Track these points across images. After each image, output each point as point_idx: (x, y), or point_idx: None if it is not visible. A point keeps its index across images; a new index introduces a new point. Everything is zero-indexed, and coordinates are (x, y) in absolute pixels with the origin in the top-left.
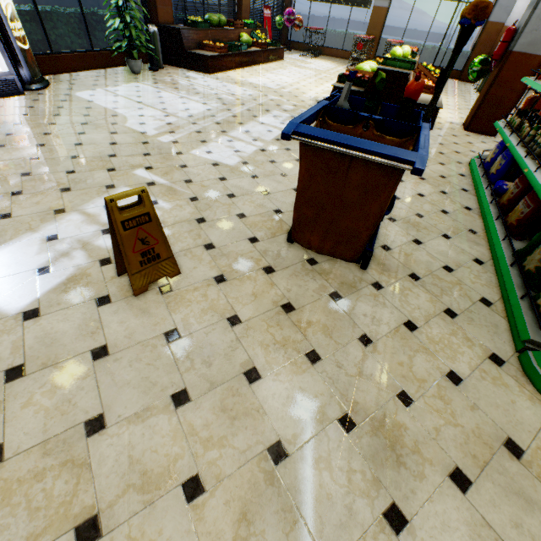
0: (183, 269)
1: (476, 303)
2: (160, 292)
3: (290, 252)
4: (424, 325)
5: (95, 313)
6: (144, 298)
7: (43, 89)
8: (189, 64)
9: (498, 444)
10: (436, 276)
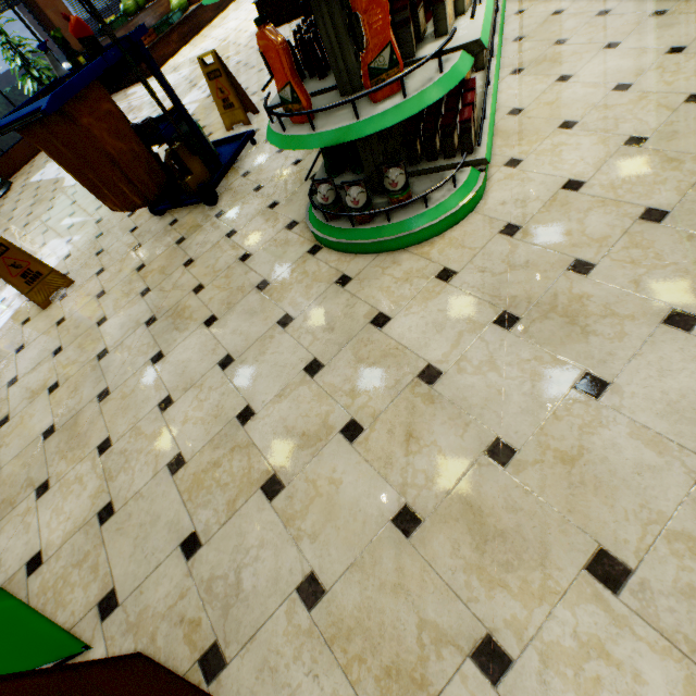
0: (78, 278)
1: (305, 183)
2: (60, 300)
3: (159, 224)
4: (244, 227)
5: (21, 331)
6: (50, 309)
7: (7, 192)
8: (128, 80)
9: (253, 288)
10: (280, 177)
